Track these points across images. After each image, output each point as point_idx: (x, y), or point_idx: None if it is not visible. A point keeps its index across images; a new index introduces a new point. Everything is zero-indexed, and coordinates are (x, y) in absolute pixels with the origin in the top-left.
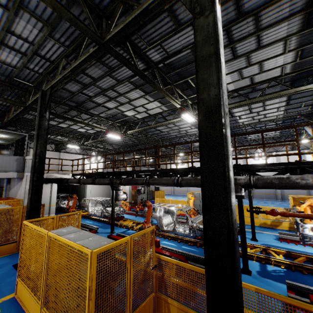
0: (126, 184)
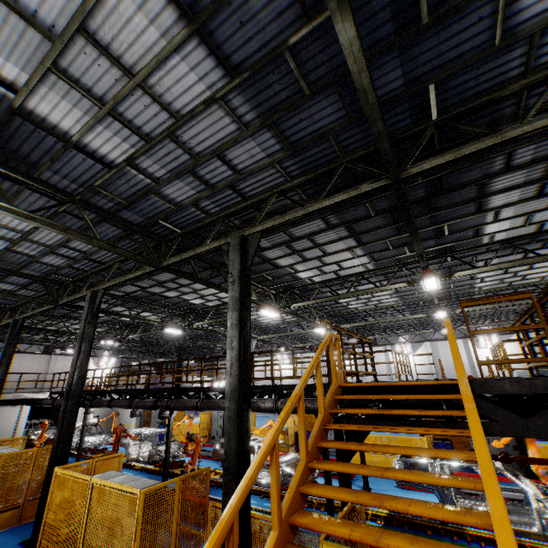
0: (95, 406)
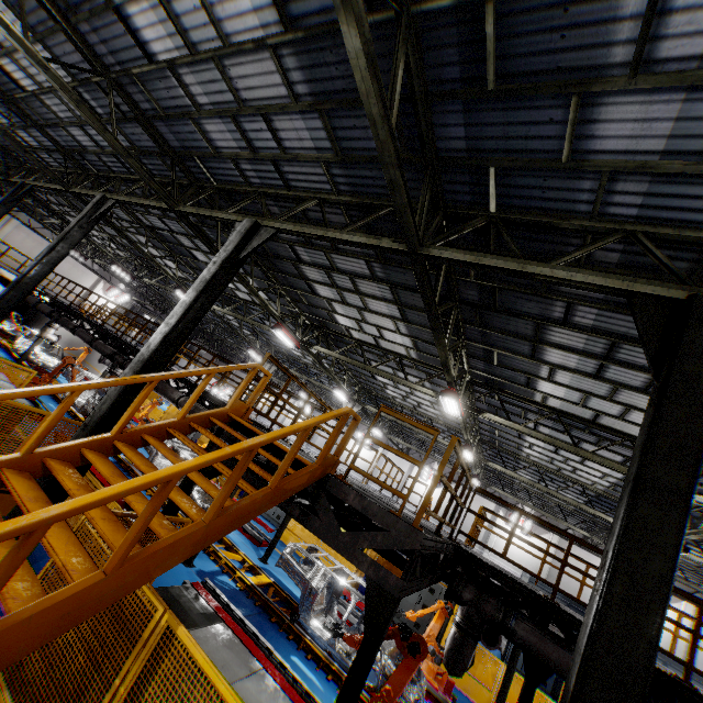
0: (60, 323)
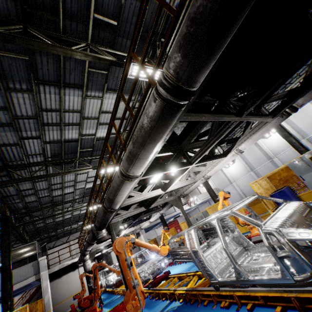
0: (83, 254)
